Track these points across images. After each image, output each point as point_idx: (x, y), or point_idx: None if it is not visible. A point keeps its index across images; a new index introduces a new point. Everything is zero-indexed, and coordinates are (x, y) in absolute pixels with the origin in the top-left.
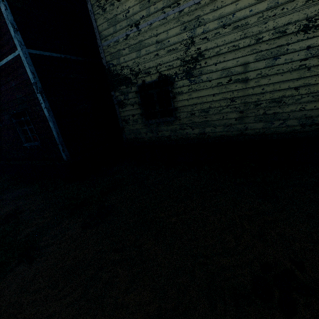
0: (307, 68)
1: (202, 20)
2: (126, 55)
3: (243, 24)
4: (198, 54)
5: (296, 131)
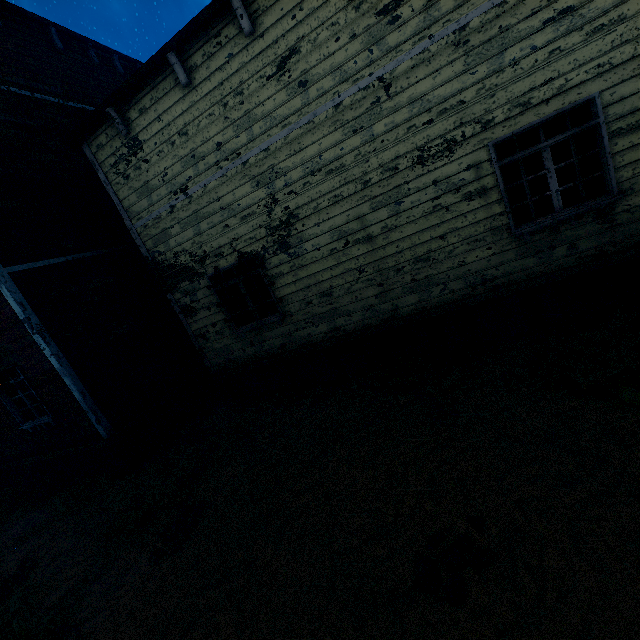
0: (445, 208)
1: (279, 169)
2: (178, 235)
3: (338, 167)
4: (288, 215)
5: (468, 296)
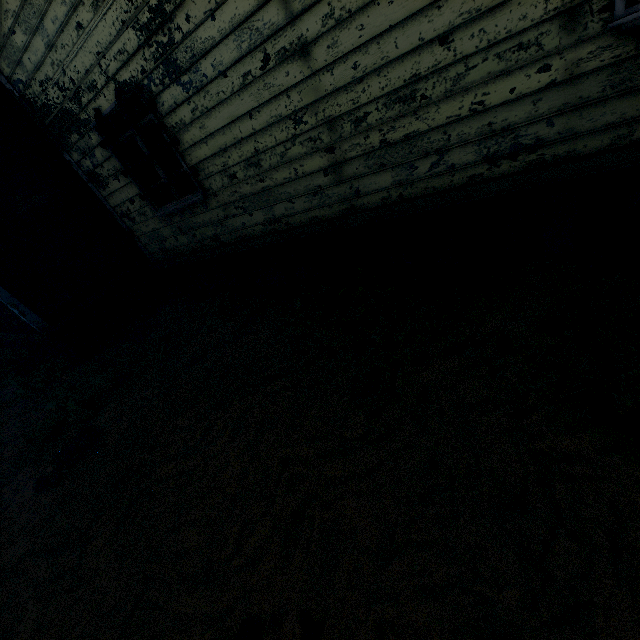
0: None
1: None
2: (27, 48)
3: None
4: None
5: (479, 179)
